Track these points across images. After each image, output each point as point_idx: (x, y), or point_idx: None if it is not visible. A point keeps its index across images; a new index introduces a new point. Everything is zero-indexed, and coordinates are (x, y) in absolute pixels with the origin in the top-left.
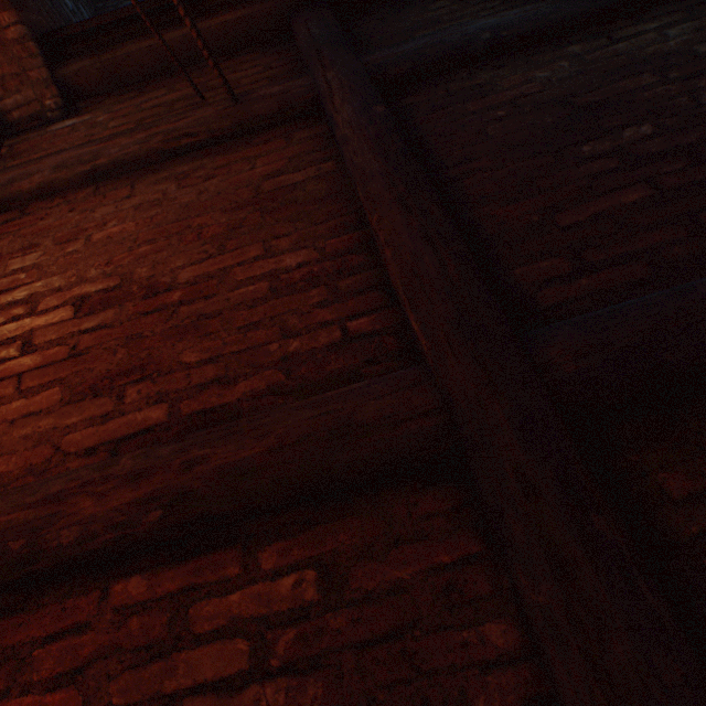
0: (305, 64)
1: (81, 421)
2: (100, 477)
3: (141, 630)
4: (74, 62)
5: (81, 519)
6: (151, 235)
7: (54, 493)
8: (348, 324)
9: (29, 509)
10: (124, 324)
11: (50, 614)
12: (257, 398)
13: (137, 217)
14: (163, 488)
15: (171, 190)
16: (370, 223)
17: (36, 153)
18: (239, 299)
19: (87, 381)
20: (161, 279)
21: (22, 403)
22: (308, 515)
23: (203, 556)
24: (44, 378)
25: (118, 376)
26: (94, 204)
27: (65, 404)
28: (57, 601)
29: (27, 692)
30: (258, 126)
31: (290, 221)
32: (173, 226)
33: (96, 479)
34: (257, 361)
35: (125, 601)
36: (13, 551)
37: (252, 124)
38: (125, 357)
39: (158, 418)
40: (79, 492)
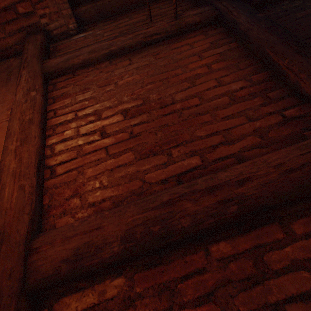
0: (202, 2)
1: (151, 167)
2: (189, 191)
3: (238, 270)
4: (82, 6)
5: (188, 213)
6: (150, 80)
7: (165, 201)
8: (283, 113)
9: (153, 210)
10: (154, 121)
11: (178, 265)
12: (249, 150)
13: (138, 73)
14: (231, 194)
15: (151, 60)
16: (280, 65)
17: (69, 49)
18: (215, 105)
19: (145, 148)
20: (165, 99)
21: (112, 161)
22: (310, 205)
23: (257, 229)
24: (120, 148)
25: (162, 145)
26: (111, 69)
27: (138, 160)
28: (179, 258)
29: (182, 307)
30: (188, 29)
31: (225, 69)
32: (161, 75)
33: (187, 192)
34: (240, 133)
35: (221, 256)
36: (154, 232)
37: (186, 28)
38: (162, 136)
39: (195, 163)
40: (180, 199)
